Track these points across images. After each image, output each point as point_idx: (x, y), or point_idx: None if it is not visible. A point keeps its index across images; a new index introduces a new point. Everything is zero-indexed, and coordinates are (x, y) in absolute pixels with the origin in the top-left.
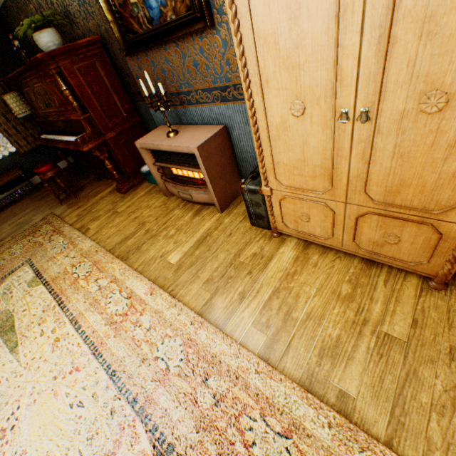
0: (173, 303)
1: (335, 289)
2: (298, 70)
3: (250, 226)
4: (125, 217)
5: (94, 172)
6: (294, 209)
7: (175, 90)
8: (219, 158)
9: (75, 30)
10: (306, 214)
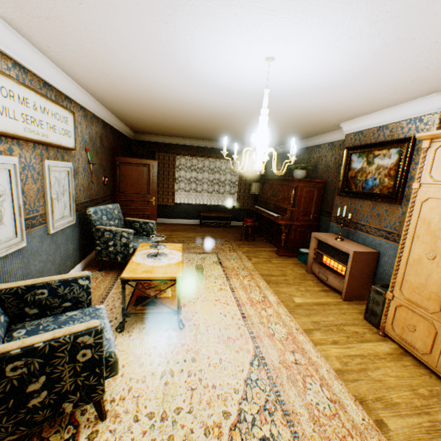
0: (288, 315)
1: (412, 385)
2: (437, 238)
3: (361, 318)
4: (274, 266)
5: (265, 236)
6: (405, 317)
7: (355, 220)
8: (362, 266)
9: (313, 173)
10: (412, 324)
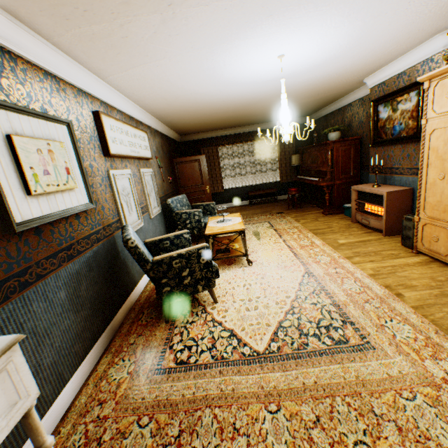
0: (332, 250)
1: (432, 276)
2: (444, 161)
3: (399, 245)
4: (321, 223)
5: (311, 202)
6: (430, 232)
7: (389, 166)
8: (398, 203)
9: (348, 133)
10: (435, 236)
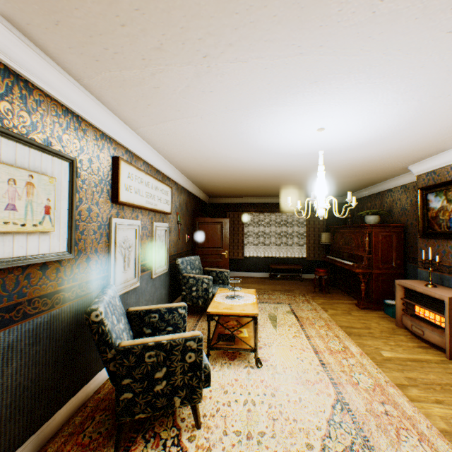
0: (374, 367)
1: None
2: None
3: None
4: (355, 318)
5: (341, 288)
6: None
7: (447, 263)
8: None
9: (388, 218)
10: None
